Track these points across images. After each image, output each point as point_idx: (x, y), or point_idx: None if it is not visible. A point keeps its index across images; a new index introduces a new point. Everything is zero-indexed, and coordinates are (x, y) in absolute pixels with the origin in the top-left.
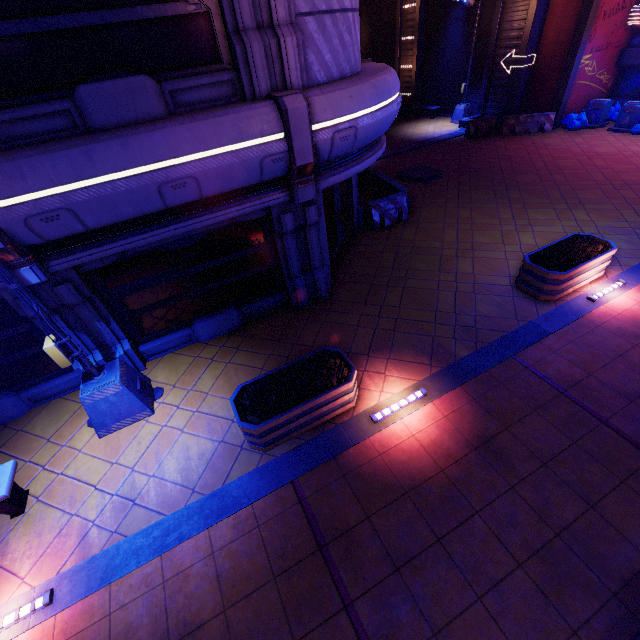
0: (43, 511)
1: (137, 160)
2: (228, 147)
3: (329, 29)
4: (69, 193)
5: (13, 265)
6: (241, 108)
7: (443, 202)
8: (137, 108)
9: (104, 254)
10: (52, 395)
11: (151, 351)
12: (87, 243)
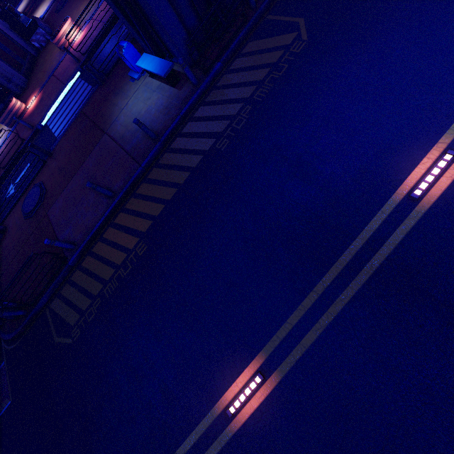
0: None
1: None
2: None
3: None
4: None
5: None
6: None
7: (62, 19)
8: None
9: None
10: None
11: None
12: None
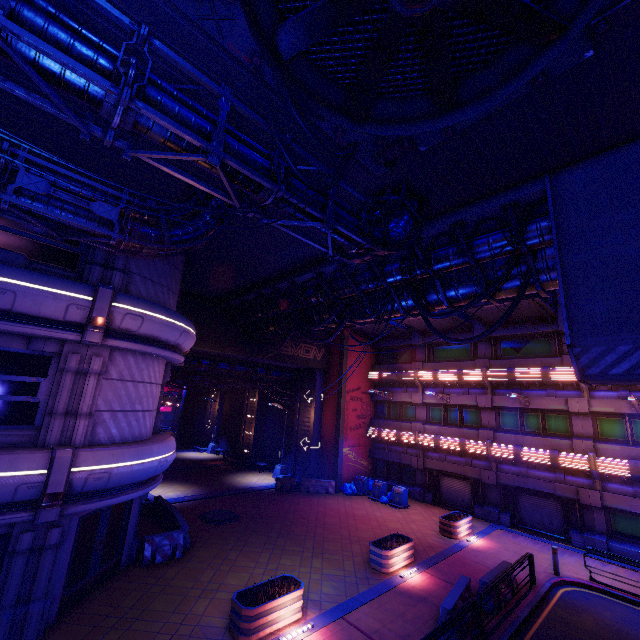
0: None
1: None
2: None
3: (120, 418)
4: None
5: None
6: (24, 451)
7: (222, 543)
8: None
9: None
10: None
11: None
12: None
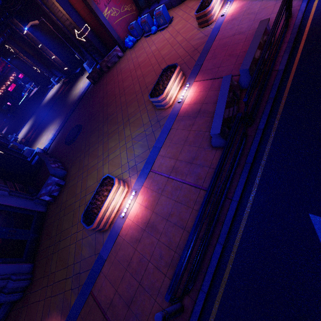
0: None
1: None
2: None
3: None
4: None
5: None
6: None
7: (79, 156)
8: None
9: None
10: None
11: None
12: None
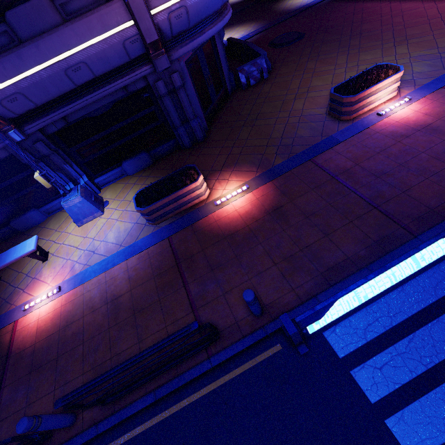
0: (55, 259)
1: (47, 56)
2: (99, 37)
3: None
4: (17, 83)
5: (4, 130)
6: (101, 7)
7: (297, 59)
8: (43, 21)
9: (51, 120)
10: (56, 210)
11: (102, 182)
12: (40, 115)
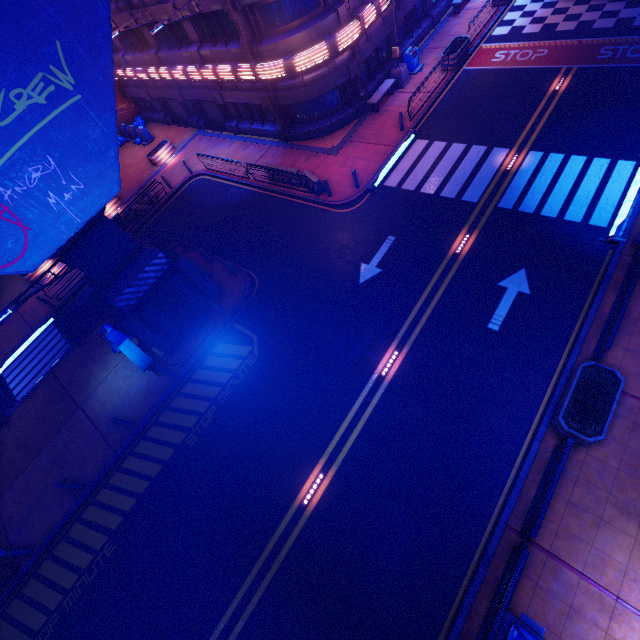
0: None
1: None
2: None
3: None
4: None
5: None
6: None
7: None
8: None
9: None
10: None
11: None
12: None
